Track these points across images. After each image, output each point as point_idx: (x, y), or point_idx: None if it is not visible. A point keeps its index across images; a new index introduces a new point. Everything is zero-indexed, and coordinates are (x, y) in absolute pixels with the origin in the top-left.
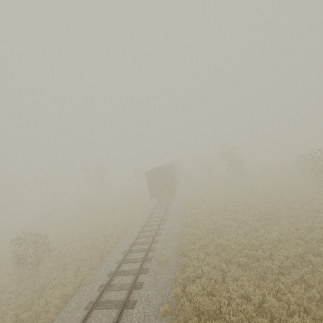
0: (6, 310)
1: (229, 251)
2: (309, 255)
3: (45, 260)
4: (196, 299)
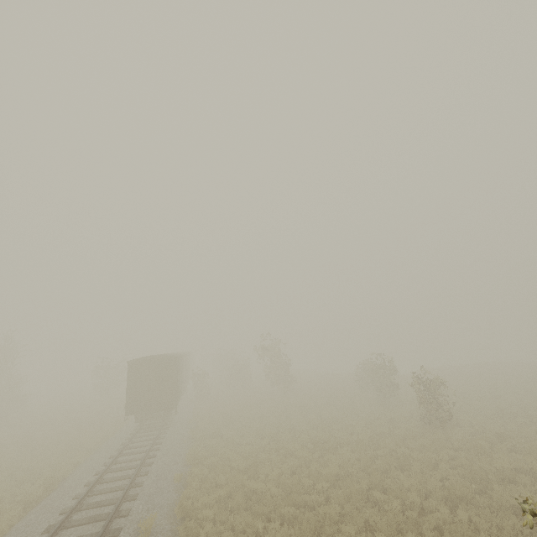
0: None
1: (269, 499)
2: (373, 491)
3: None
4: None
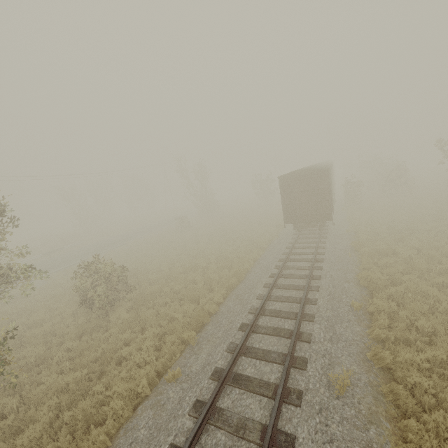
0: (46, 391)
1: None
2: None
3: (119, 304)
4: None
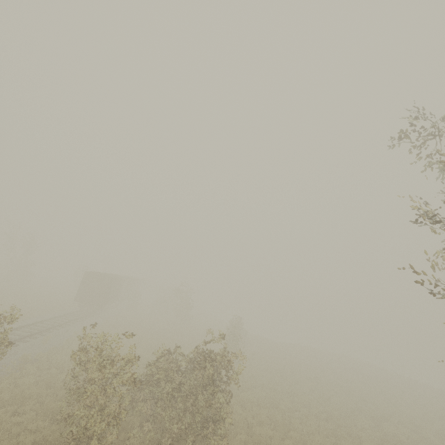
0: None
1: (104, 352)
2: None
3: None
4: (54, 362)
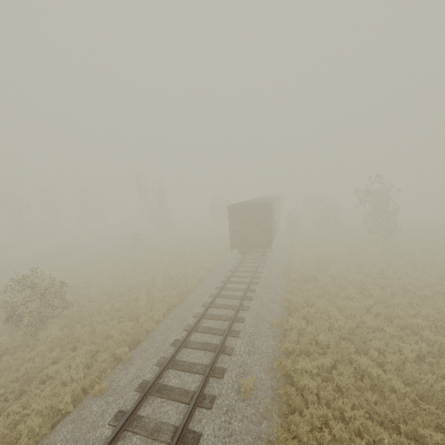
0: None
1: (394, 401)
2: None
3: (52, 322)
4: None
